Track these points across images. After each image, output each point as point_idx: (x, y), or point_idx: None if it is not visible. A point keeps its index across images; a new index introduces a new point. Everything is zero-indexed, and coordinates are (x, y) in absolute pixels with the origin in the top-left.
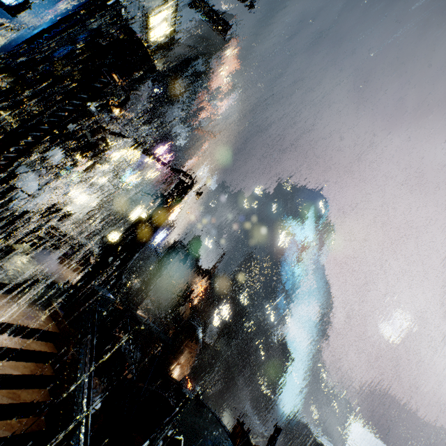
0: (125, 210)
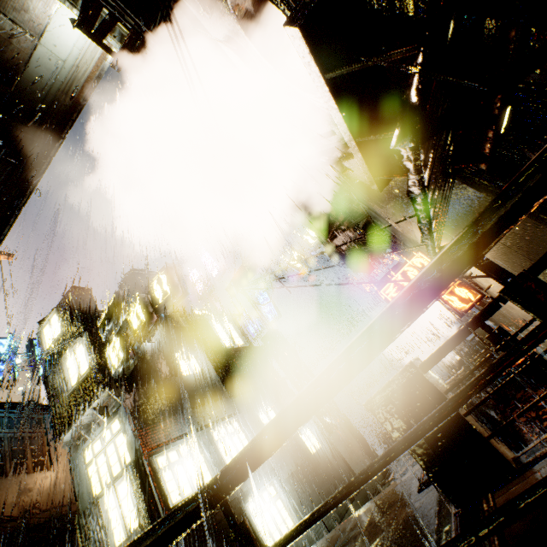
0: None
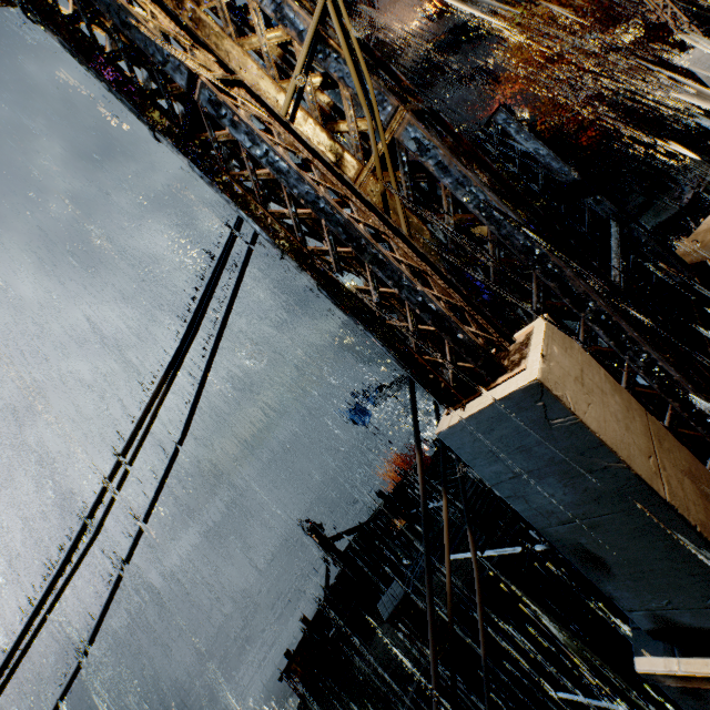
0: None
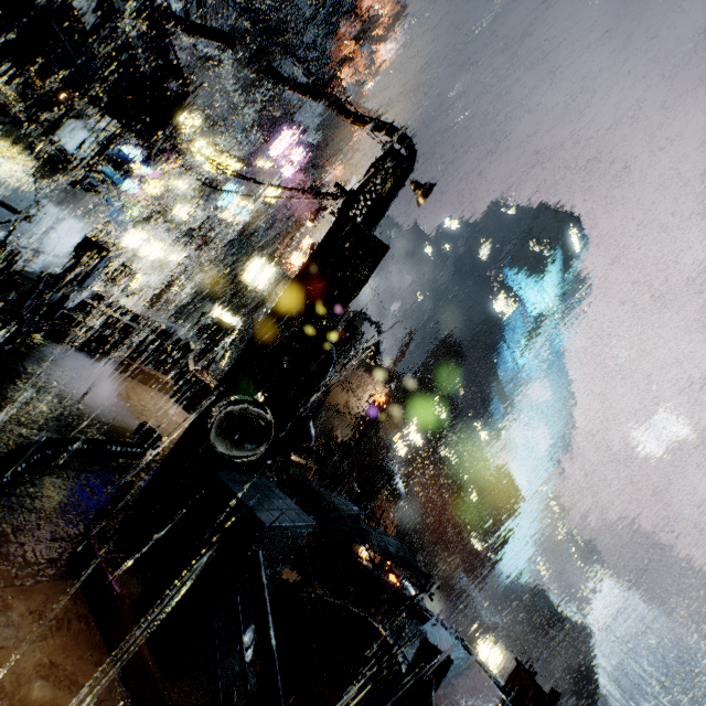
0: (233, 264)
